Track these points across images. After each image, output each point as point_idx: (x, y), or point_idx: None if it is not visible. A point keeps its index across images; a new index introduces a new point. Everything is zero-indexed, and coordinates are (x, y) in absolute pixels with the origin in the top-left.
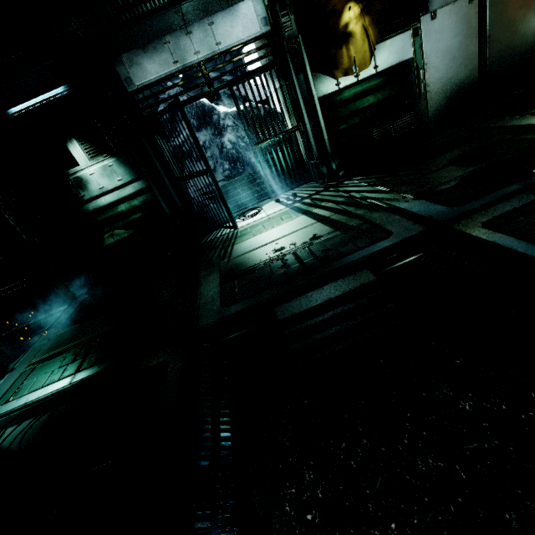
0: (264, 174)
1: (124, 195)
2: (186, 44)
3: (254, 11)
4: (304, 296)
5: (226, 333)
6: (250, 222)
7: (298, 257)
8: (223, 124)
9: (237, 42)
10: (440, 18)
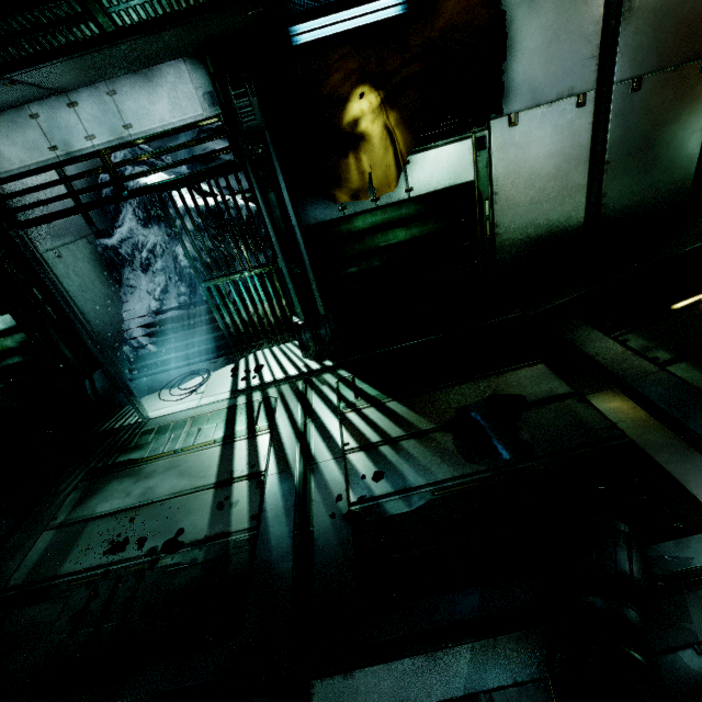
0: (222, 323)
1: None
2: (70, 121)
3: (190, 80)
4: None
5: None
6: (169, 413)
7: (111, 598)
8: (181, 226)
9: (163, 126)
10: (526, 126)
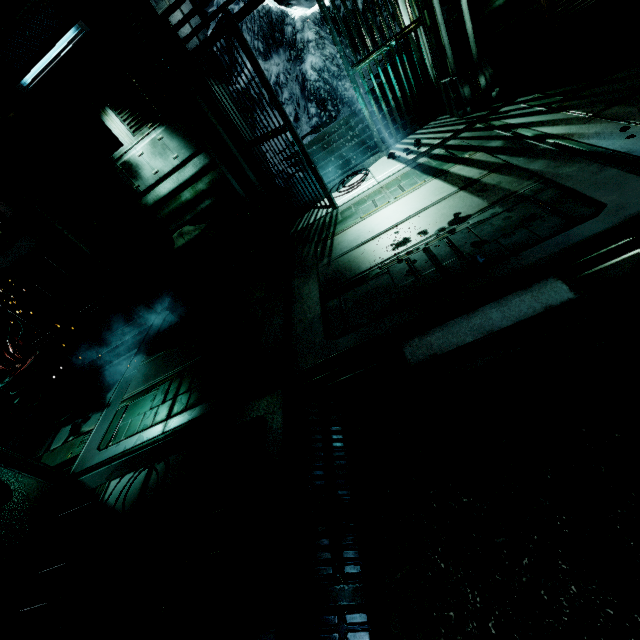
0: (369, 115)
1: (185, 178)
2: None
3: None
4: (447, 325)
5: (335, 376)
6: (353, 197)
7: (431, 256)
8: (301, 40)
9: None
10: None
